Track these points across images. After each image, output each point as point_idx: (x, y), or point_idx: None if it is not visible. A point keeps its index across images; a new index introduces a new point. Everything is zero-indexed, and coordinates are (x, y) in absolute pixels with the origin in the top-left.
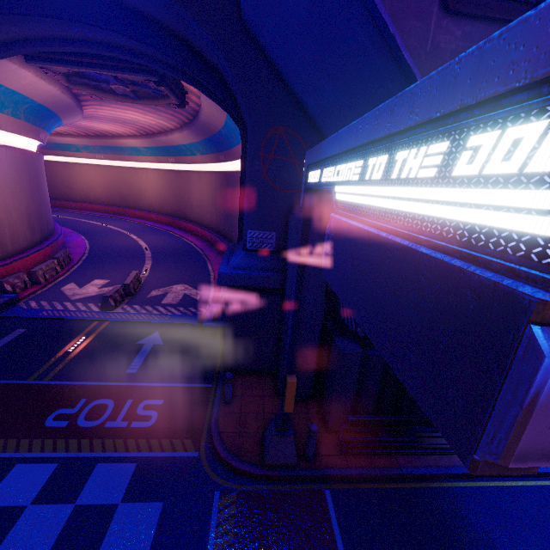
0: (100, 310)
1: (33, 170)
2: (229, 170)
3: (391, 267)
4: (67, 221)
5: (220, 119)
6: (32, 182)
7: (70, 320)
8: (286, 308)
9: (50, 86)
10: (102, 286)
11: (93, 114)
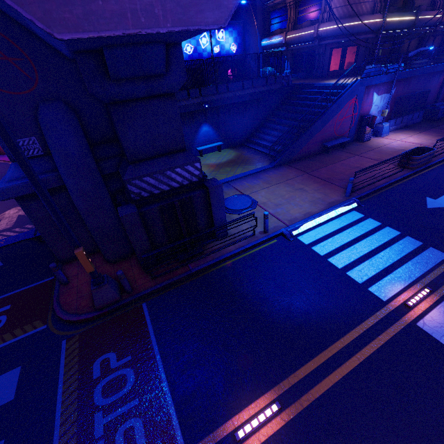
0: None
1: None
2: None
3: None
4: None
5: None
6: None
7: None
8: (72, 199)
9: None
10: None
11: None
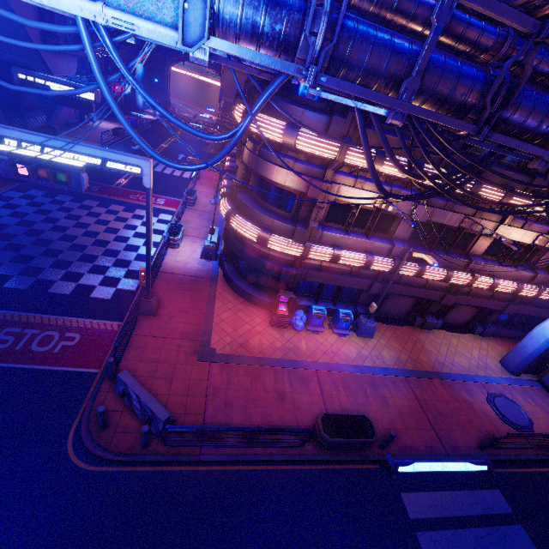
0: None
1: None
2: None
3: (78, 101)
4: None
5: None
6: None
7: None
8: None
9: None
10: None
11: None
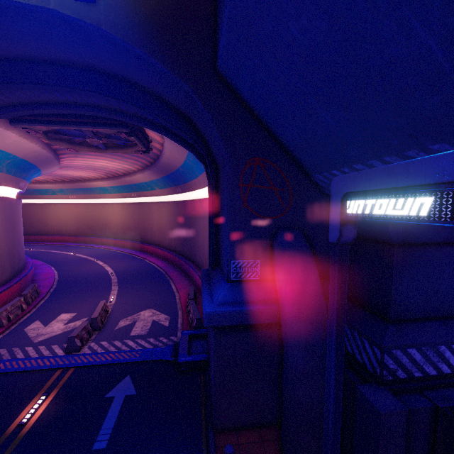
0: (65, 353)
1: (9, 214)
2: (185, 199)
3: None
4: (39, 253)
5: (180, 159)
6: (7, 225)
7: (29, 372)
8: (289, 349)
9: (32, 143)
10: (68, 321)
11: (68, 164)
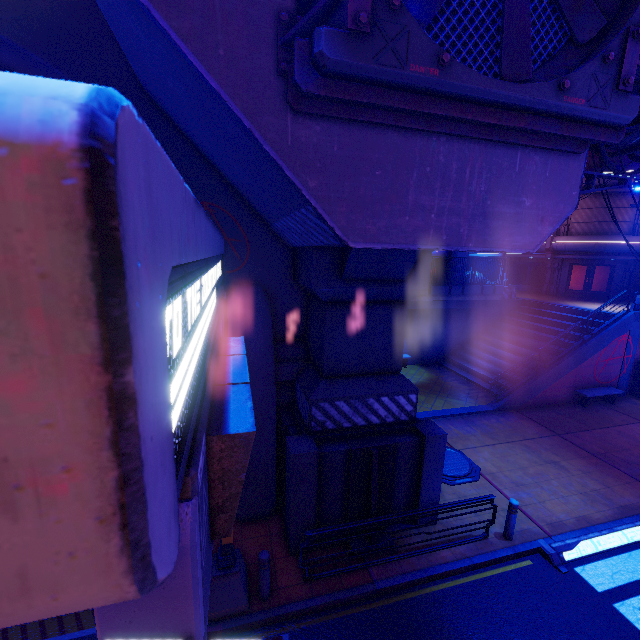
0: None
1: None
2: None
3: None
4: None
5: None
6: None
7: None
8: None
9: None
10: None
11: None
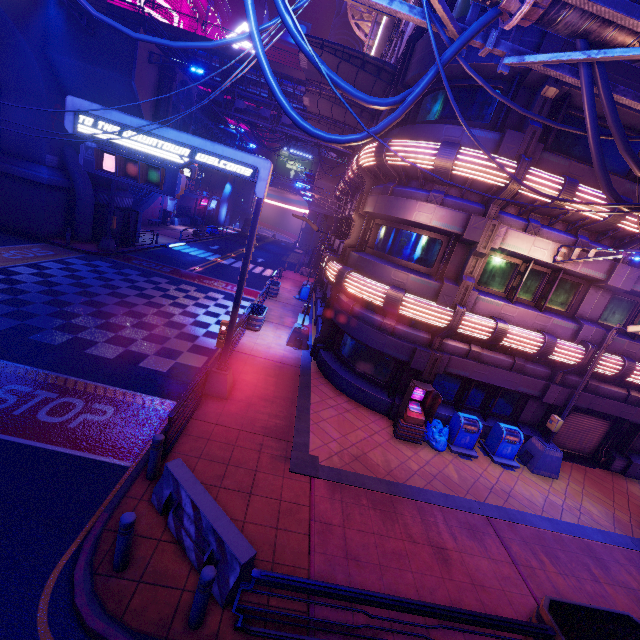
0: None
1: None
2: None
3: None
4: None
5: None
6: None
7: None
8: (83, 196)
9: None
10: None
11: None
